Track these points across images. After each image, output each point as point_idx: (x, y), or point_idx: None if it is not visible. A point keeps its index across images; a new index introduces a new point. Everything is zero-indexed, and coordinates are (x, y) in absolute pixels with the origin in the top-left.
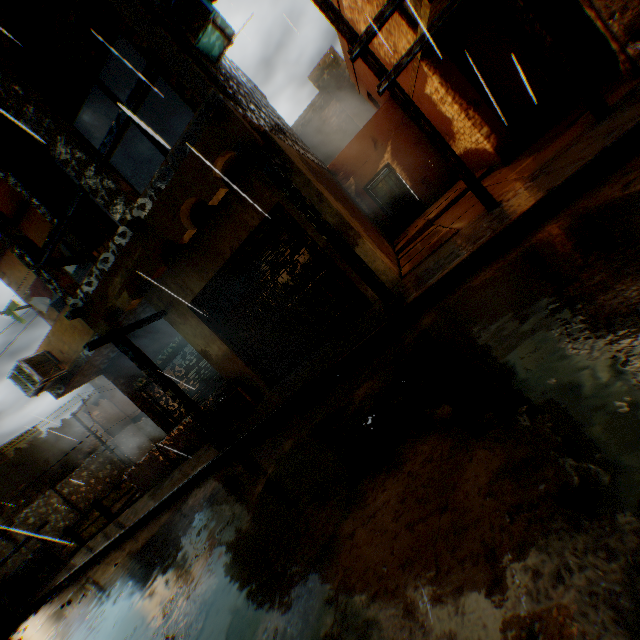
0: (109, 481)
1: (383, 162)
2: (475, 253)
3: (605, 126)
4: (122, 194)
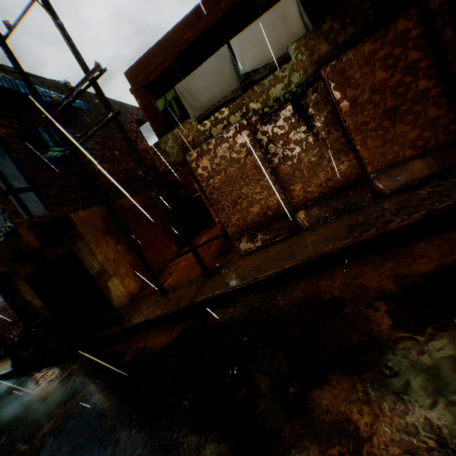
0: (6, 320)
1: None
2: (117, 332)
3: (191, 289)
4: None
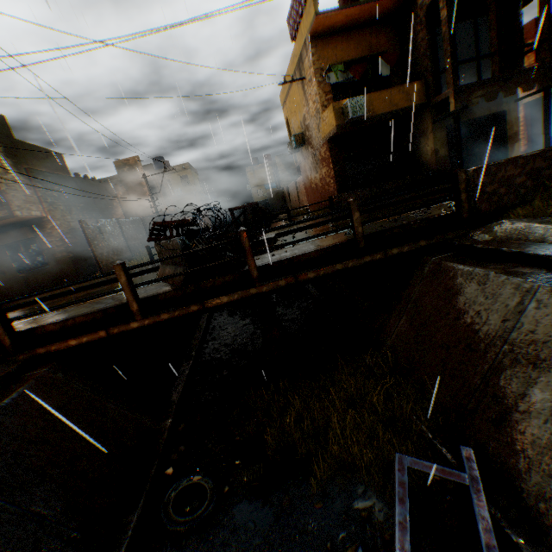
0: (141, 244)
1: None
2: None
3: None
4: (505, 67)
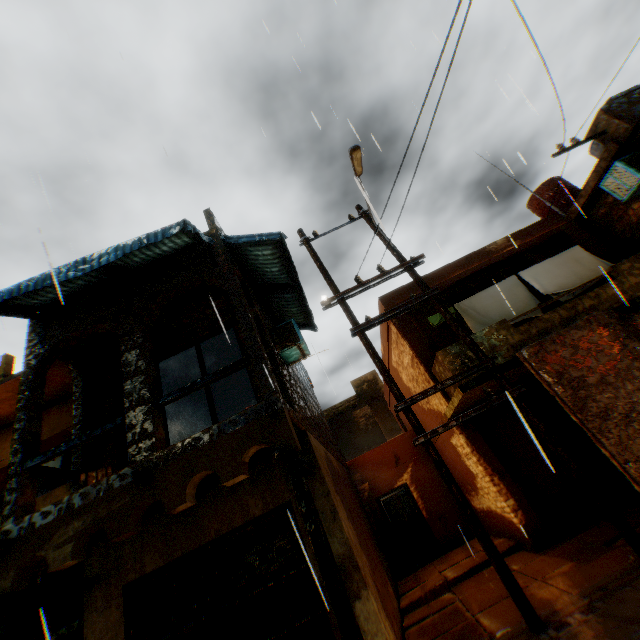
0: None
1: (401, 480)
2: None
3: None
4: (152, 438)
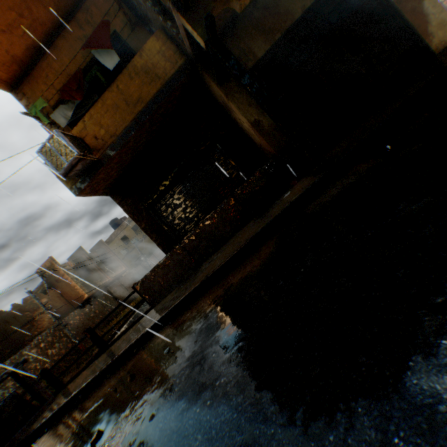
0: (57, 358)
1: None
2: None
3: None
4: None
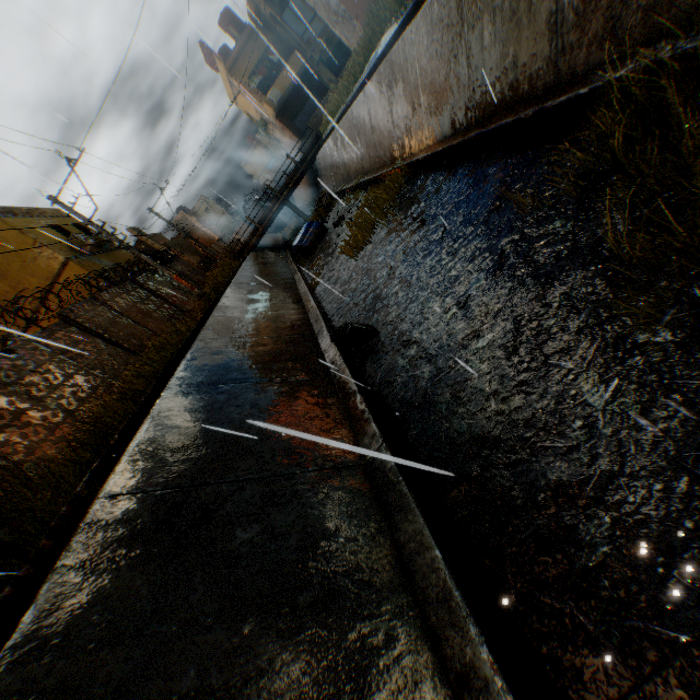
0: None
1: None
2: None
3: None
4: None
